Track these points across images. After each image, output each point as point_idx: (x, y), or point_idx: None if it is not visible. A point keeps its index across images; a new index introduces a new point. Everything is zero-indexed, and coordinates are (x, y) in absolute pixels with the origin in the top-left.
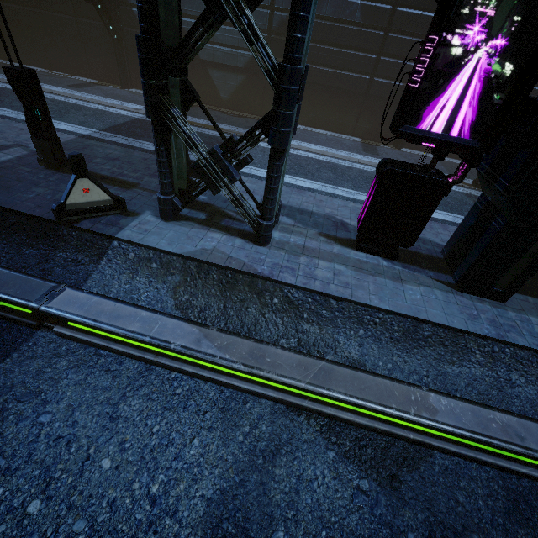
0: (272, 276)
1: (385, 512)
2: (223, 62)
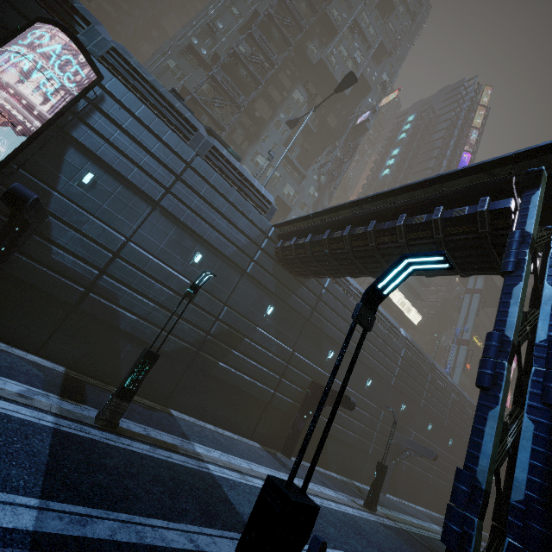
0: None
1: None
2: (148, 340)
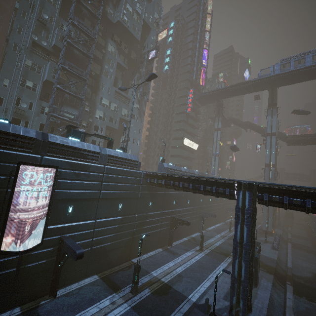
0: (265, 315)
1: None
2: (117, 246)
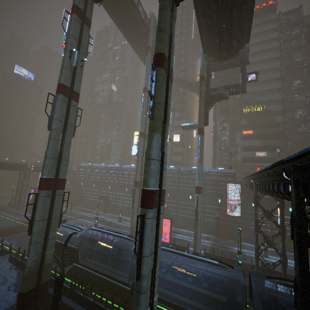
0: (13, 211)
1: (1, 220)
2: None
